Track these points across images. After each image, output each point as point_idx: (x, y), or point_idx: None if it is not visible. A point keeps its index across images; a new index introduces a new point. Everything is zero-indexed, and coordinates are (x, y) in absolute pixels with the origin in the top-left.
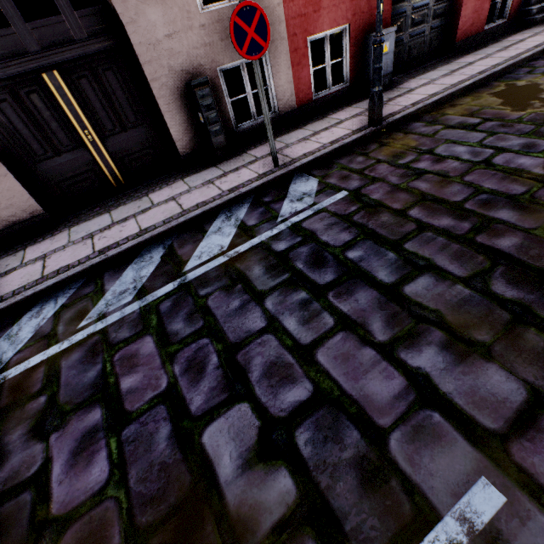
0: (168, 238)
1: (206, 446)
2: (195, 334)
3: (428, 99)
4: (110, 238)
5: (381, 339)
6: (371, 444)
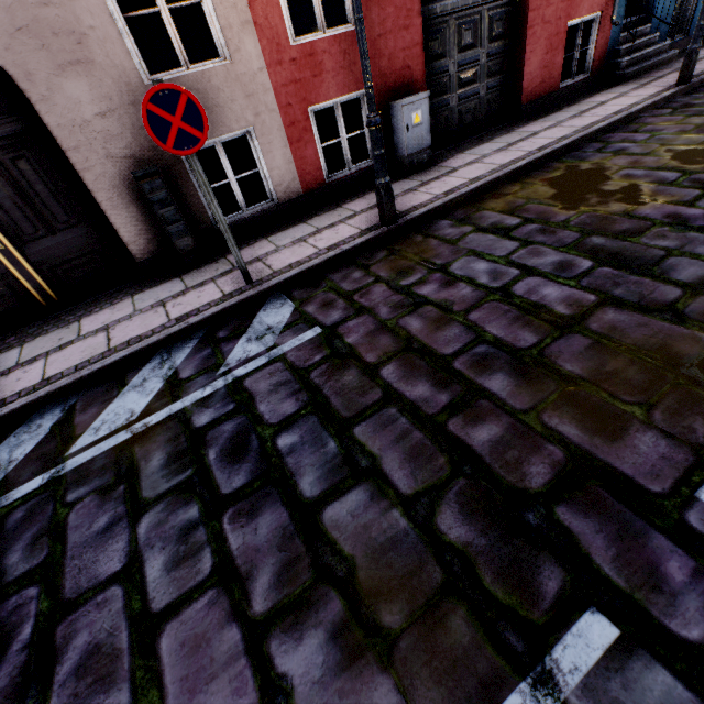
0: (76, 393)
1: None
2: (25, 577)
3: (467, 186)
4: None
5: (257, 610)
6: None
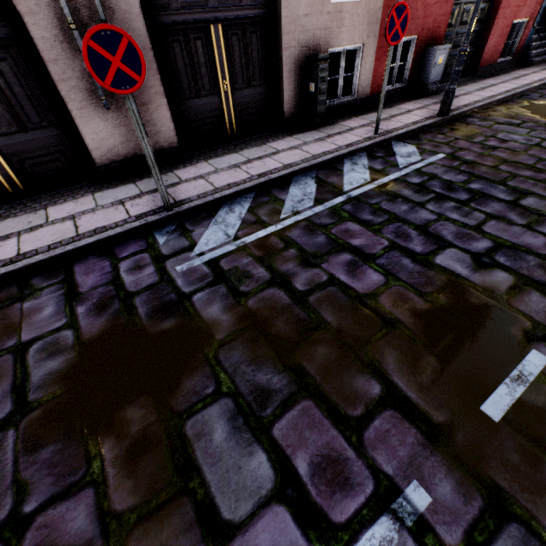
0: (310, 173)
1: (441, 265)
2: (386, 221)
3: (475, 104)
4: (258, 168)
5: (521, 223)
6: (542, 260)
